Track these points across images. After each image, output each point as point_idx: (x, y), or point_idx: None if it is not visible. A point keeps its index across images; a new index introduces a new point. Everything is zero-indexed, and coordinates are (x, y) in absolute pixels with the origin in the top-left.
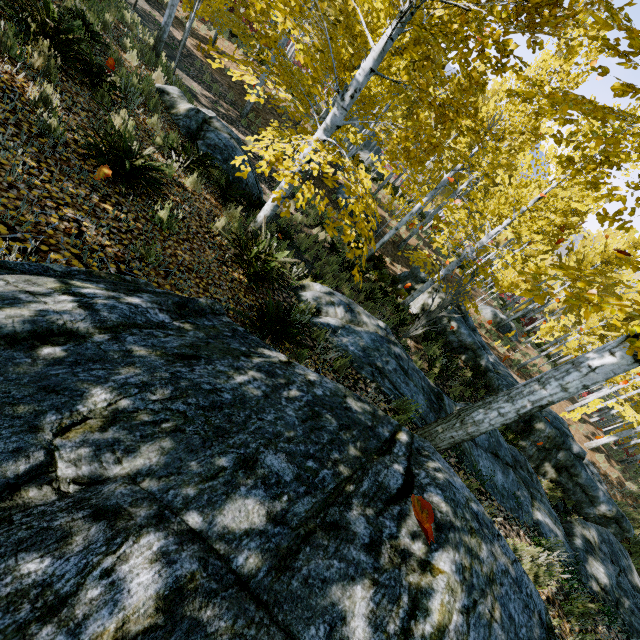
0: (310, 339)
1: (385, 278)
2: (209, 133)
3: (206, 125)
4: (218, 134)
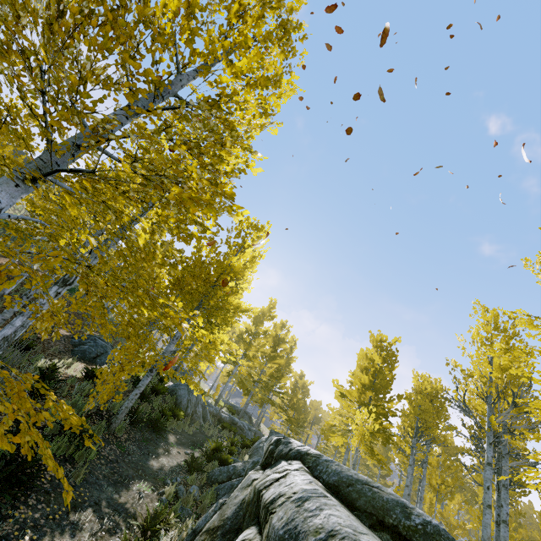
0: None
1: None
2: None
3: None
4: None
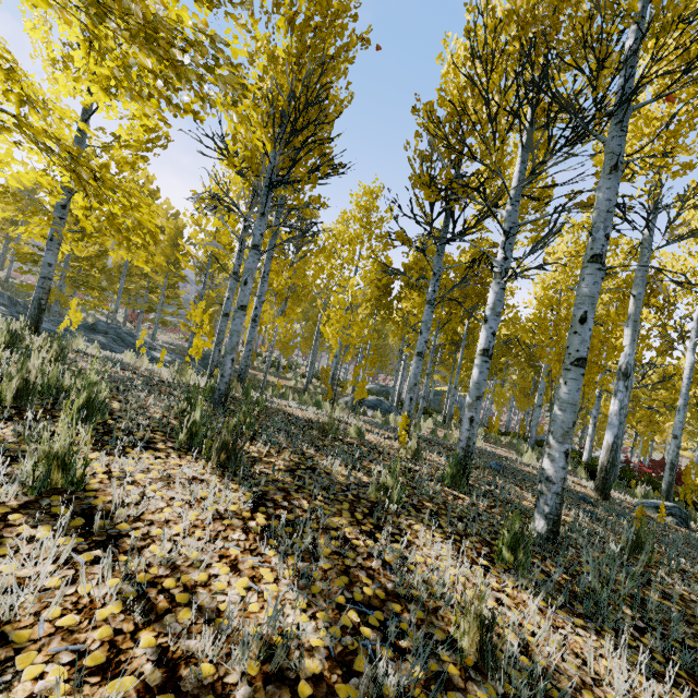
0: None
1: None
2: None
3: None
4: None
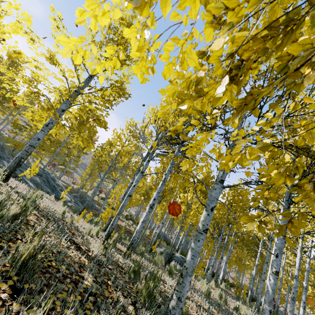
0: None
1: None
2: None
3: None
4: None
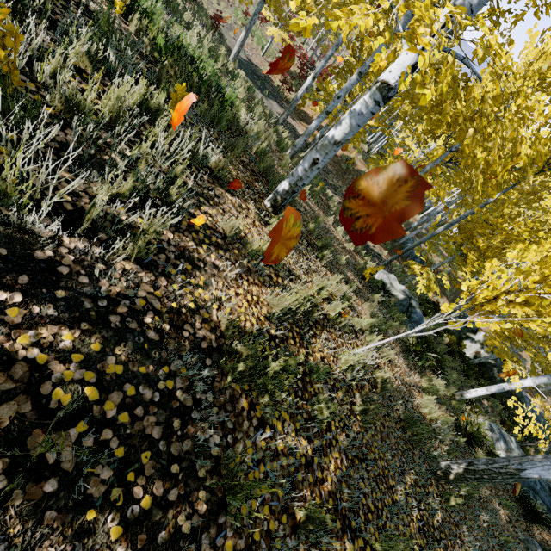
0: (511, 484)
1: (451, 333)
2: (413, 314)
3: (410, 308)
4: (417, 313)
